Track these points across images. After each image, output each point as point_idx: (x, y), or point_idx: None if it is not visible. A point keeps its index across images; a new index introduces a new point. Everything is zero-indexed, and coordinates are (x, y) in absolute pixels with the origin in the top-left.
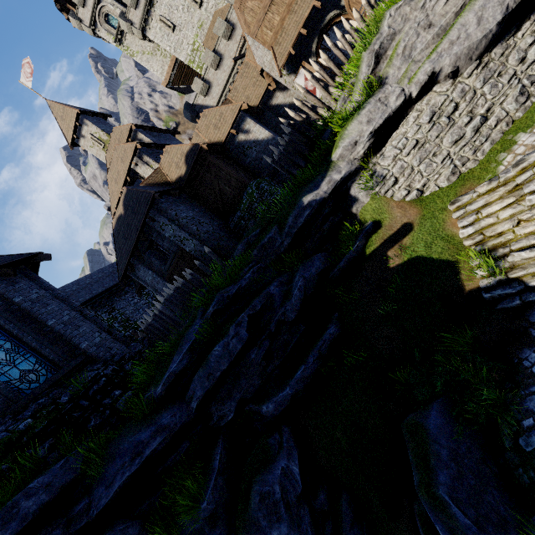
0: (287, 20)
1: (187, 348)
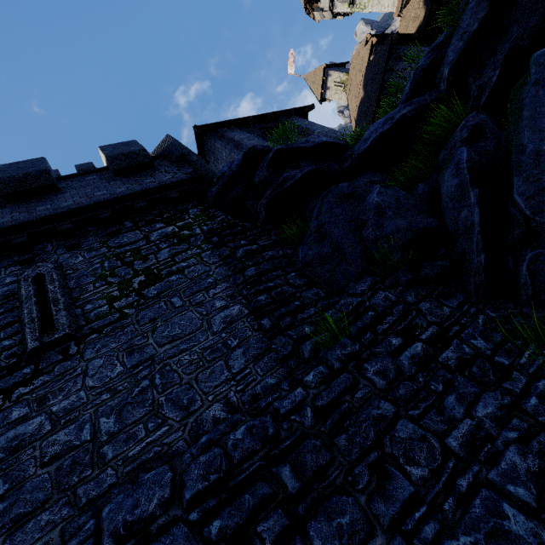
0: None
1: (435, 46)
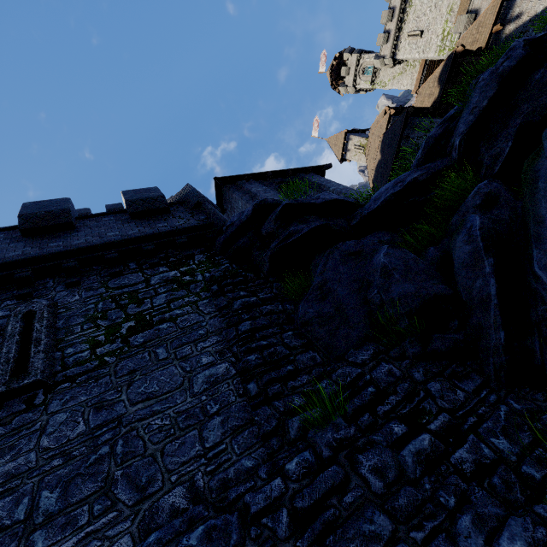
0: None
1: (446, 119)
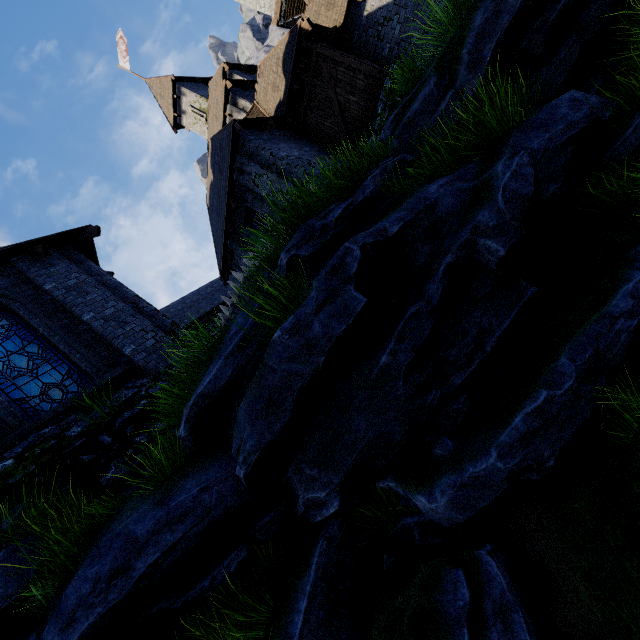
0: None
1: (235, 342)
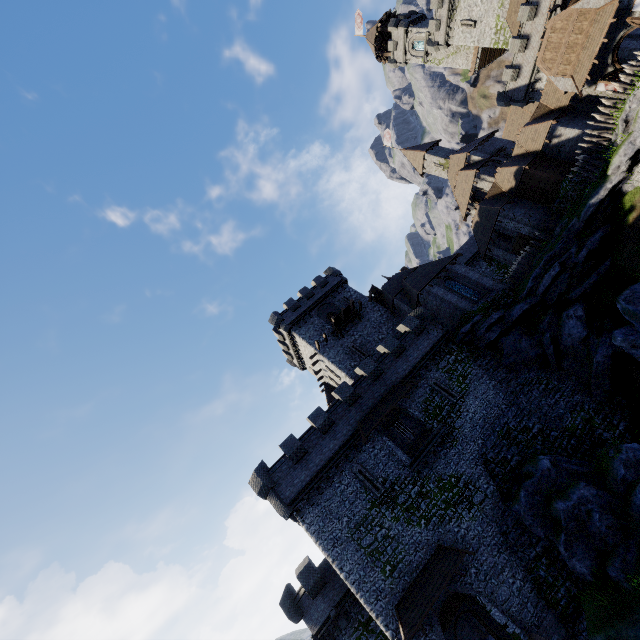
0: (581, 55)
1: (533, 278)
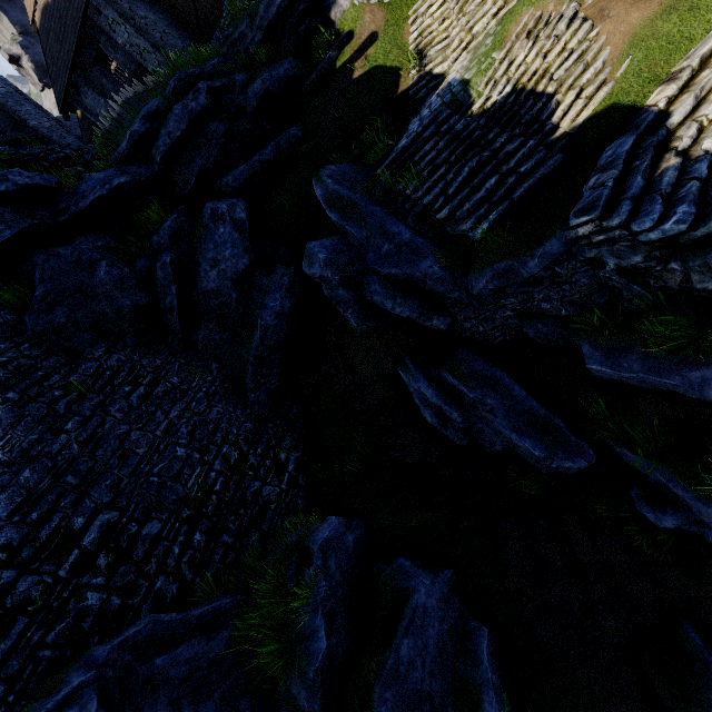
0: None
1: (149, 114)
